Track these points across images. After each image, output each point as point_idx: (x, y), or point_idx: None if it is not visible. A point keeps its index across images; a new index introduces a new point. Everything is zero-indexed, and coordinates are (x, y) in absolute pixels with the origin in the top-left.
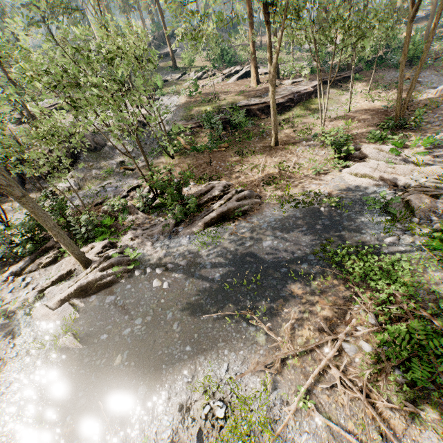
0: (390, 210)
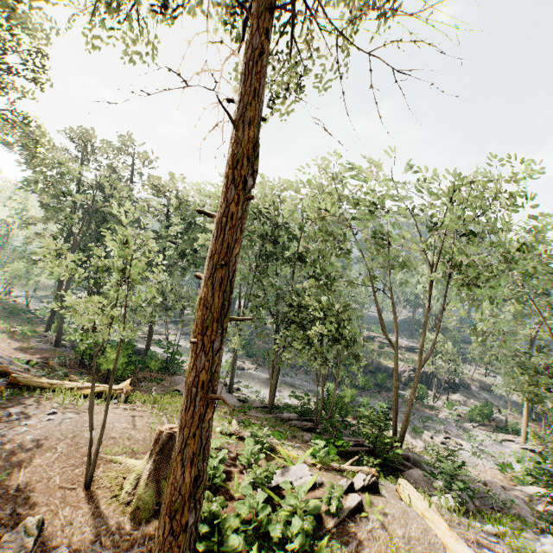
0: None
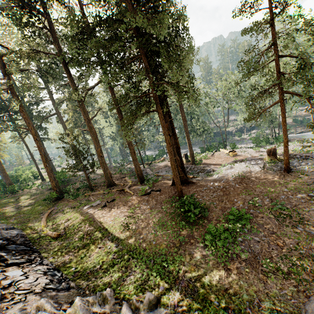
0: None
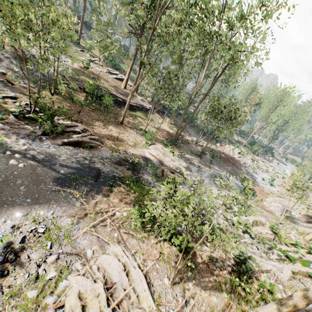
0: (156, 171)
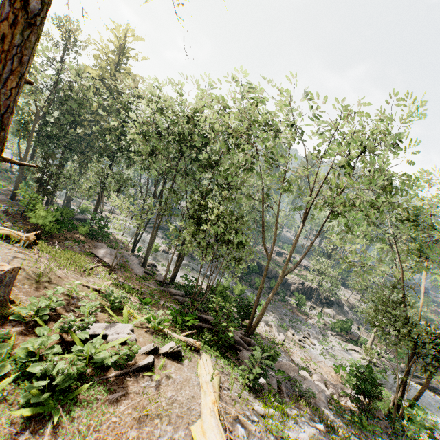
0: None
